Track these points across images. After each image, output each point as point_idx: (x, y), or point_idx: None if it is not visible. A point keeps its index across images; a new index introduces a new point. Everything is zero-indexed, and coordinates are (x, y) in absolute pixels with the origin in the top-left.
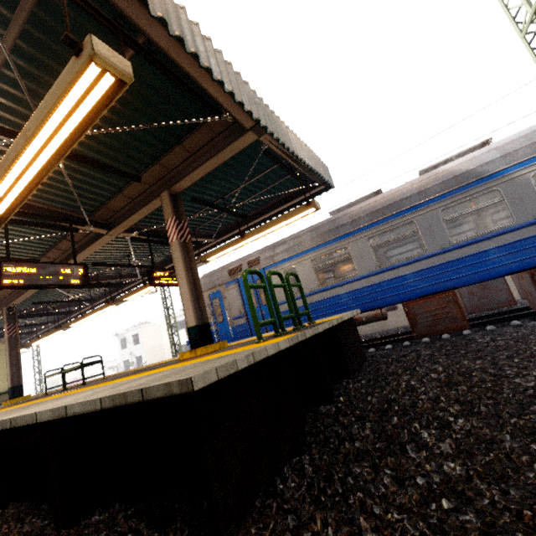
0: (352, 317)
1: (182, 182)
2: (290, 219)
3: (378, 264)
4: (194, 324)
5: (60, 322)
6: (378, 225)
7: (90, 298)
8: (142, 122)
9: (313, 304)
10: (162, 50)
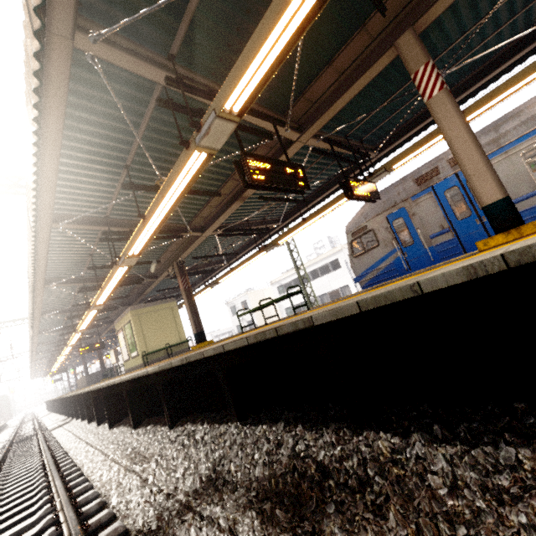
0: None
1: (435, 7)
2: None
3: None
4: (500, 197)
5: (198, 285)
6: None
7: (225, 257)
8: None
9: None
10: None
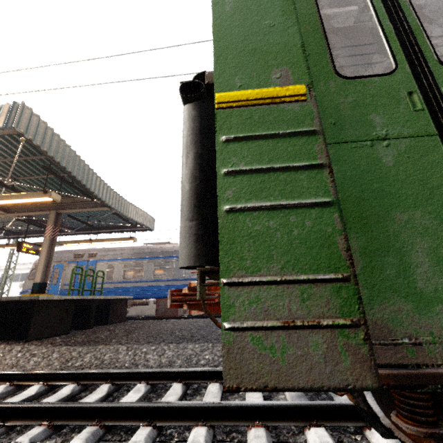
0: (127, 299)
1: (65, 211)
2: (120, 241)
3: (167, 276)
4: (39, 282)
5: None
6: (160, 259)
7: None
8: (57, 187)
9: (115, 288)
10: (77, 183)
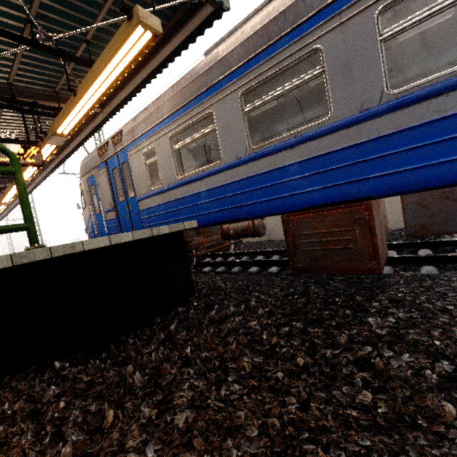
0: (177, 234)
1: None
2: (119, 57)
3: None
4: None
5: None
6: (257, 64)
7: None
8: None
9: (172, 203)
10: None
